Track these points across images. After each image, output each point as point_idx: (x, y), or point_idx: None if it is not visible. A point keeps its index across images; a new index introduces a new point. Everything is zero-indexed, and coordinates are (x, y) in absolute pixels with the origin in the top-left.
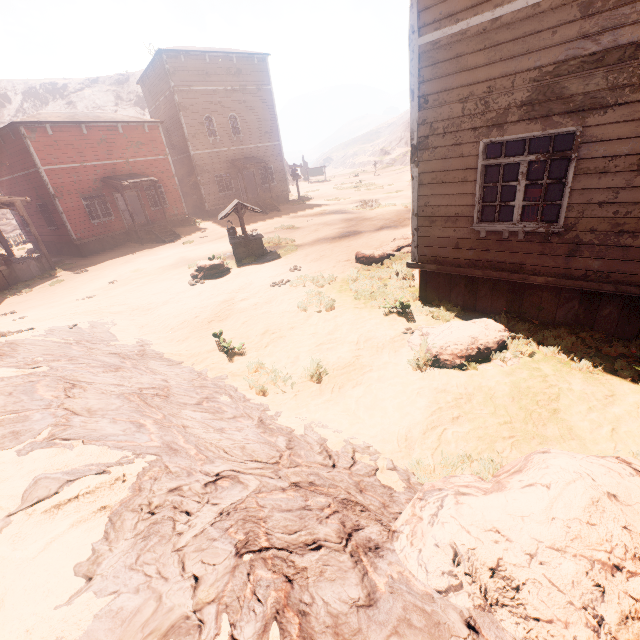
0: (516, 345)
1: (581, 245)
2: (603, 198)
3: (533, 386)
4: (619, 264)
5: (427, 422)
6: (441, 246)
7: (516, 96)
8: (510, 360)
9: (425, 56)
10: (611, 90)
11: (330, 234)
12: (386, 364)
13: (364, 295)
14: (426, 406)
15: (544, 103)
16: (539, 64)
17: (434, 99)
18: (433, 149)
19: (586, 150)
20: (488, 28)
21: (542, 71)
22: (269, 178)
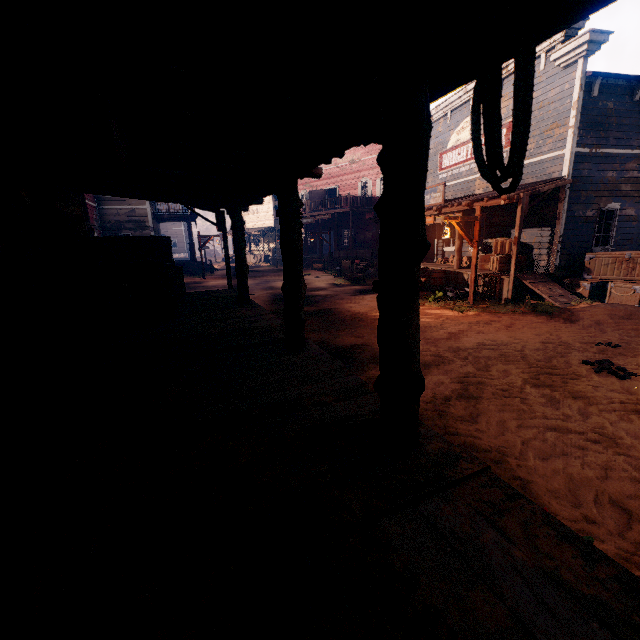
0: None
1: None
2: None
3: None
4: None
5: None
6: None
7: None
8: None
9: None
10: None
11: None
12: None
13: None
14: None
15: None
16: None
17: None
18: None
19: None
20: None
21: None
22: None
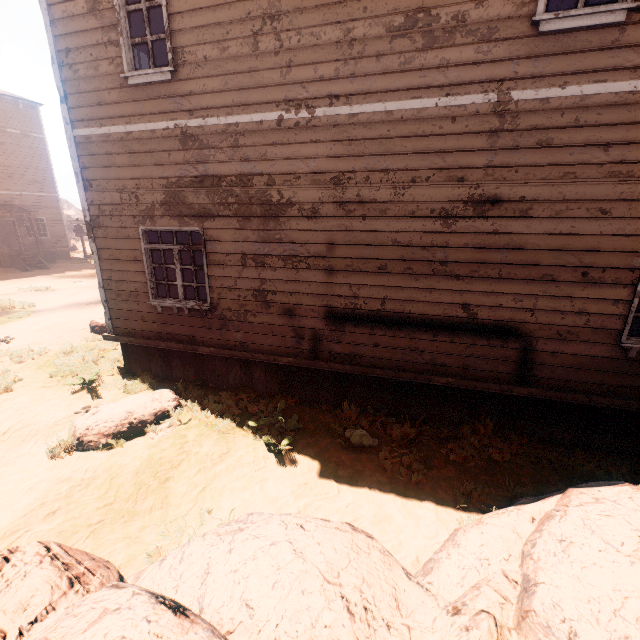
0: (178, 414)
1: (227, 320)
2: (229, 284)
3: (166, 456)
4: (252, 336)
5: (10, 527)
6: (131, 319)
7: (157, 196)
8: (164, 430)
9: (82, 146)
10: (214, 205)
11: (90, 298)
12: (21, 456)
13: (63, 371)
14: (27, 505)
15: (176, 205)
16: (166, 175)
17: (97, 184)
18: (106, 228)
19: (211, 246)
20: (125, 138)
21: (169, 181)
22: (36, 231)
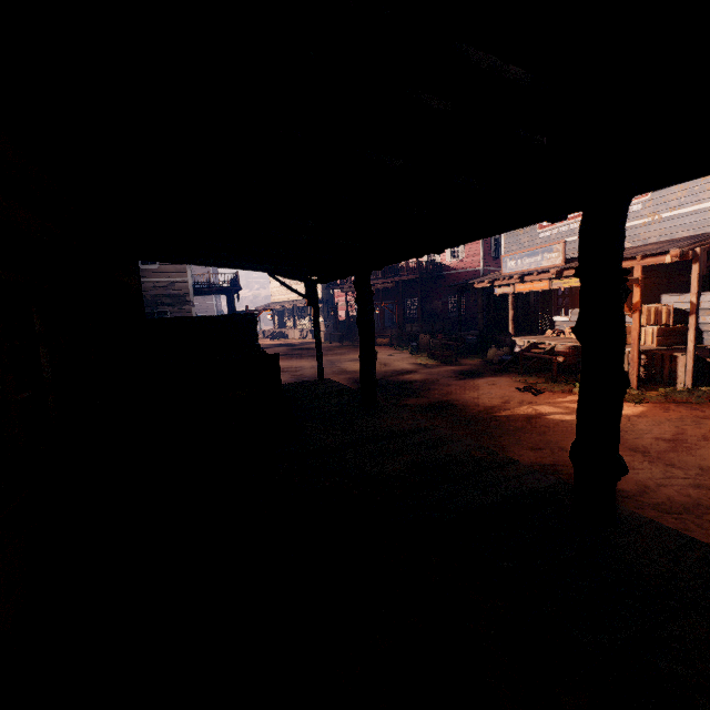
0: None
1: None
2: None
3: None
4: None
5: None
6: None
7: None
8: None
9: None
10: None
11: None
12: None
13: None
14: None
15: None
16: None
17: None
18: None
19: None
20: None
21: None
22: None
